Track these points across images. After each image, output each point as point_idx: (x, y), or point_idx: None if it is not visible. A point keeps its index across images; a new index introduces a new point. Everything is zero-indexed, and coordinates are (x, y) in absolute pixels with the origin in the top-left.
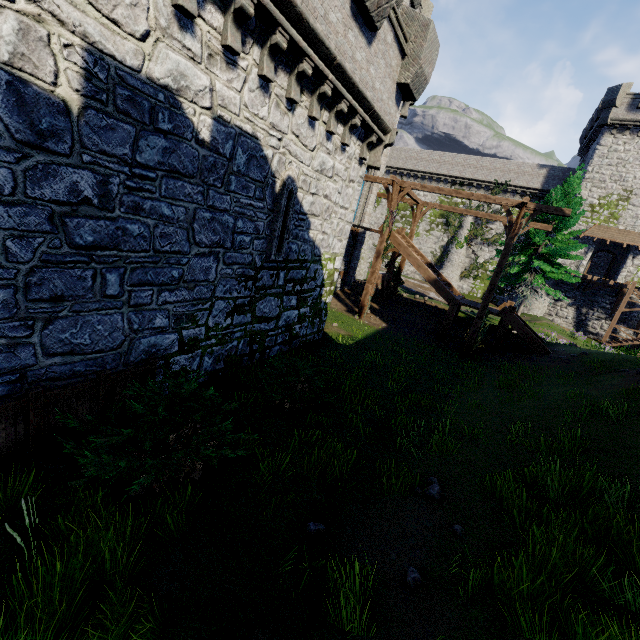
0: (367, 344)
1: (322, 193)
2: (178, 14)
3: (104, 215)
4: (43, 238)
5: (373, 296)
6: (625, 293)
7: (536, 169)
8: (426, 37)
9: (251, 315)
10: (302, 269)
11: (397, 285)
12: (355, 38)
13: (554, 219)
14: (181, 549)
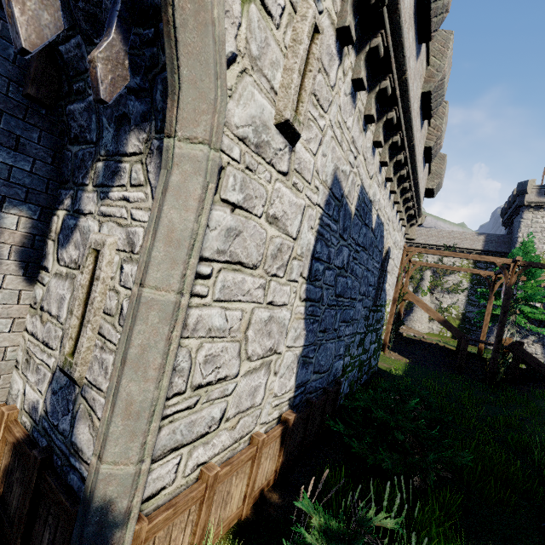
0: (412, 375)
1: (392, 257)
2: (379, 165)
3: (345, 275)
4: (330, 289)
5: None
6: None
7: (475, 236)
8: (444, 163)
9: (362, 347)
10: (380, 311)
11: (399, 326)
12: (421, 167)
13: None
14: (478, 540)
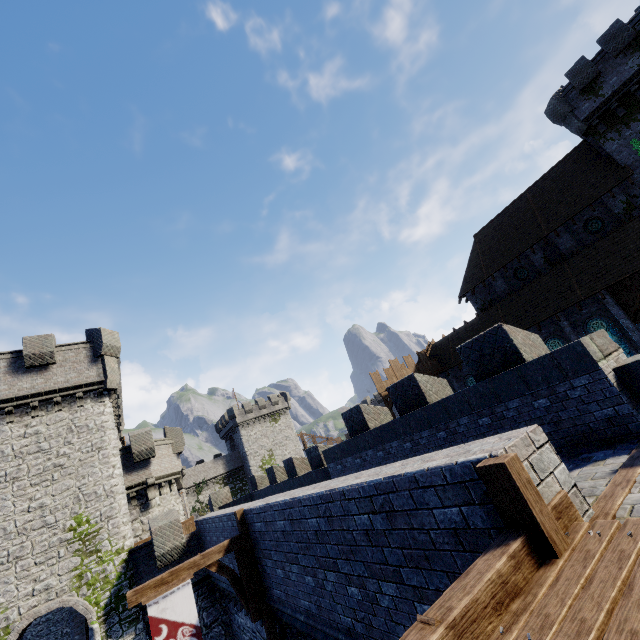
0: None
1: None
2: None
3: None
4: None
5: None
6: None
7: (215, 462)
8: None
9: None
10: None
11: None
12: None
13: None
14: None
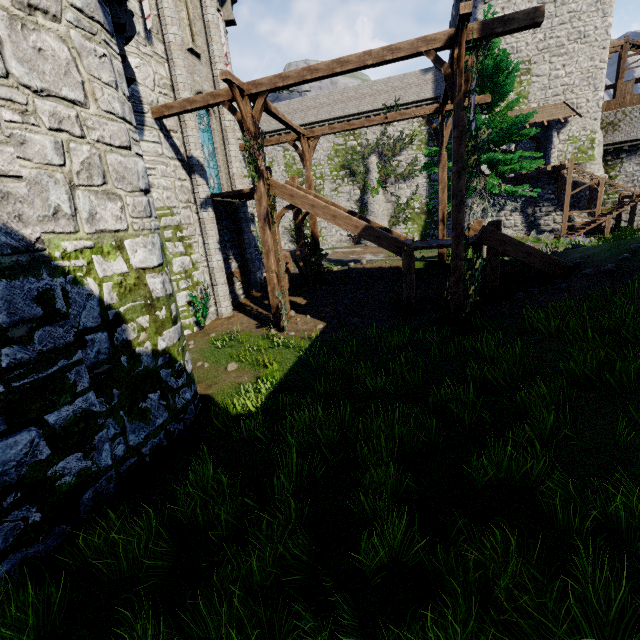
0: (295, 385)
1: None
2: None
3: None
4: None
5: (294, 287)
6: (563, 175)
7: (421, 76)
8: None
9: None
10: None
11: (320, 260)
12: None
13: (481, 94)
14: None
